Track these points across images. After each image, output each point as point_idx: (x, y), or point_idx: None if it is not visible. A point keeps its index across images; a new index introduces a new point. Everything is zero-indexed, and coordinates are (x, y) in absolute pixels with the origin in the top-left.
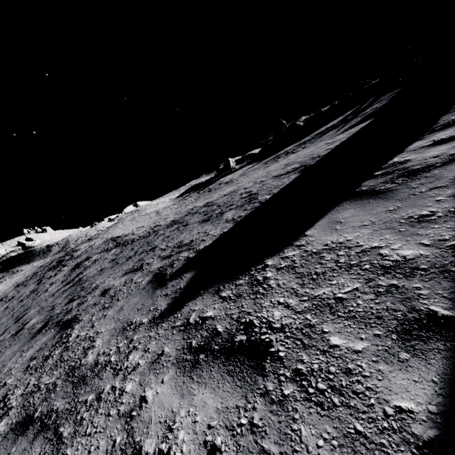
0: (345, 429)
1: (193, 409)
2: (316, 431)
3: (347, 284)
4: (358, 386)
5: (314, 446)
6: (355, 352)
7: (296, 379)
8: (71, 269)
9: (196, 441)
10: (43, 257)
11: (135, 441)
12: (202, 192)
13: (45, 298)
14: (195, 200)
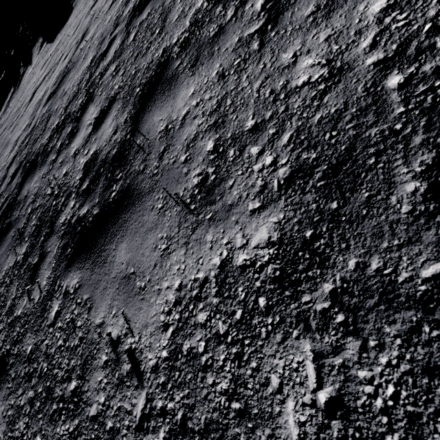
0: None
1: None
2: None
3: None
4: None
5: None
6: None
7: None
8: None
9: None
10: None
11: None
12: None
13: None
14: None
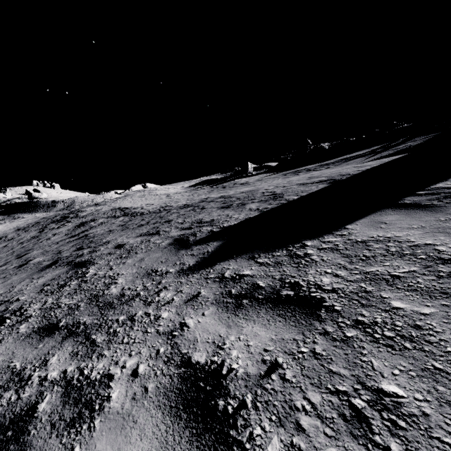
0: (423, 365)
1: (243, 337)
2: (389, 363)
3: (402, 266)
4: (431, 337)
5: (389, 373)
6: (422, 314)
7: (358, 326)
8: (75, 226)
9: (253, 358)
10: (47, 211)
11: (182, 352)
12: (215, 187)
13: (49, 244)
14: (209, 192)
